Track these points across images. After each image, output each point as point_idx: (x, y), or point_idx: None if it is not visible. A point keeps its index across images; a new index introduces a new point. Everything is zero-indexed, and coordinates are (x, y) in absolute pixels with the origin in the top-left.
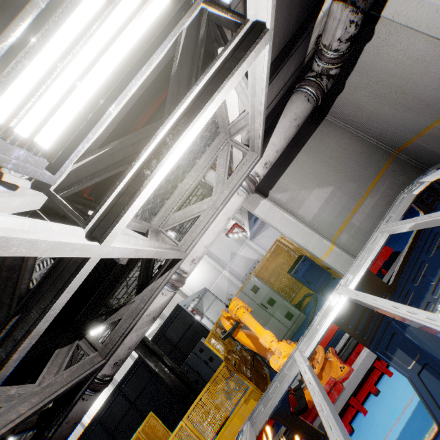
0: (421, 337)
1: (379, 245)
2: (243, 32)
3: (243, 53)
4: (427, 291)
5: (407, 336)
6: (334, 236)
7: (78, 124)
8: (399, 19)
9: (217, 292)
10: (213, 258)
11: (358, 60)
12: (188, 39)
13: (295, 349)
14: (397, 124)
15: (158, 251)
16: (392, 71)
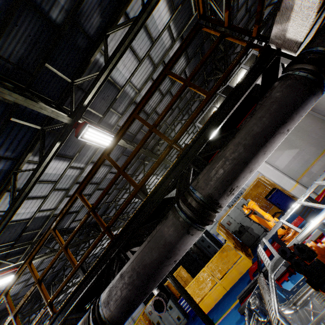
0: None
1: (313, 188)
2: None
3: None
4: None
5: None
6: (298, 178)
7: None
8: None
9: None
10: None
11: None
12: None
13: (280, 219)
14: None
15: None
16: None
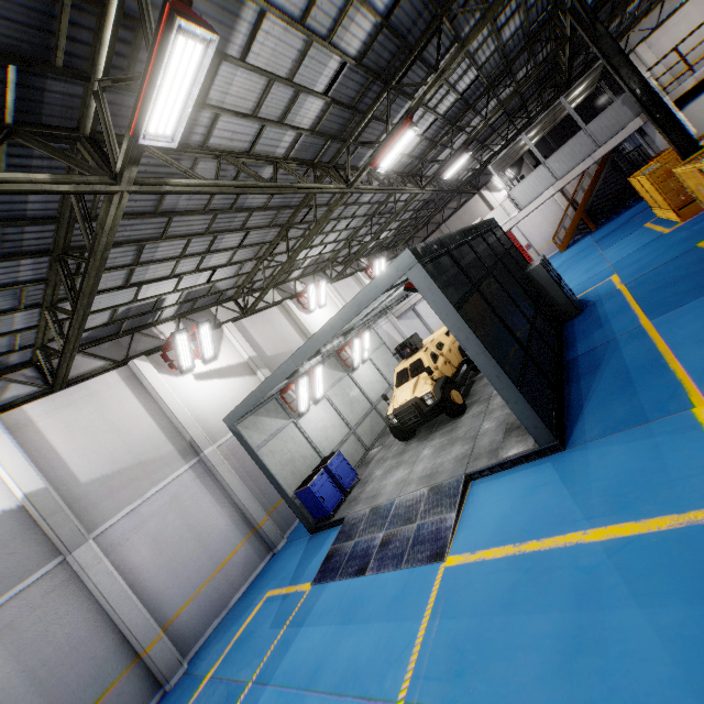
0: None
1: None
2: None
3: None
4: None
5: None
6: None
7: None
8: None
9: None
10: None
11: (699, 95)
12: None
13: None
14: None
15: None
16: None
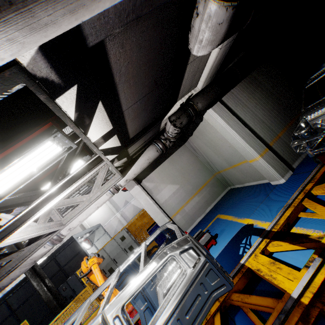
0: (150, 294)
1: (139, 253)
2: (94, 158)
3: (93, 166)
4: (159, 273)
5: (145, 293)
6: (173, 215)
7: (1, 194)
8: (210, 122)
9: (108, 228)
10: (111, 202)
11: (197, 126)
12: (72, 151)
13: (90, 296)
14: (215, 161)
15: (39, 233)
16: (211, 138)
